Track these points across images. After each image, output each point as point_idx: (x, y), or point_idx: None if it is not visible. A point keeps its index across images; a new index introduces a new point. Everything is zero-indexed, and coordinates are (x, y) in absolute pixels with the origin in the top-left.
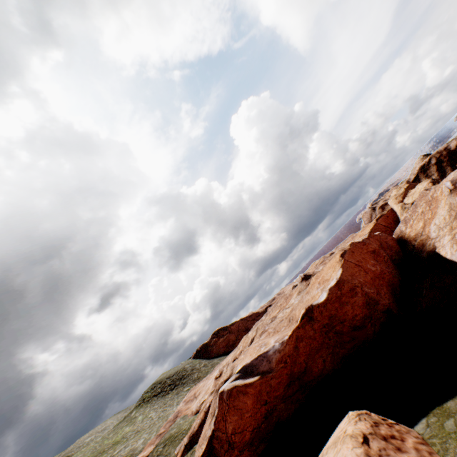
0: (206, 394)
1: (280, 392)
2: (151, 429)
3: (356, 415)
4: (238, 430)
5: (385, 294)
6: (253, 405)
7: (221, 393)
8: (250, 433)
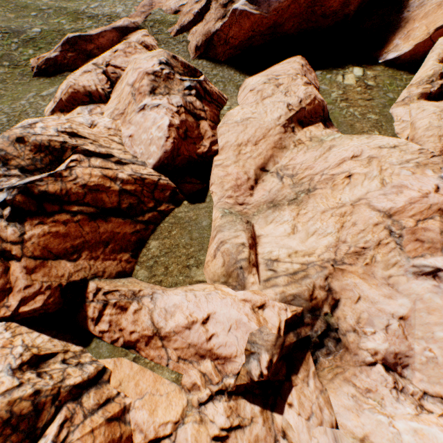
0: (184, 0)
1: (263, 30)
2: (122, 3)
3: (301, 58)
4: (234, 38)
5: (356, 4)
6: (248, 29)
7: (234, 10)
8: (238, 43)
